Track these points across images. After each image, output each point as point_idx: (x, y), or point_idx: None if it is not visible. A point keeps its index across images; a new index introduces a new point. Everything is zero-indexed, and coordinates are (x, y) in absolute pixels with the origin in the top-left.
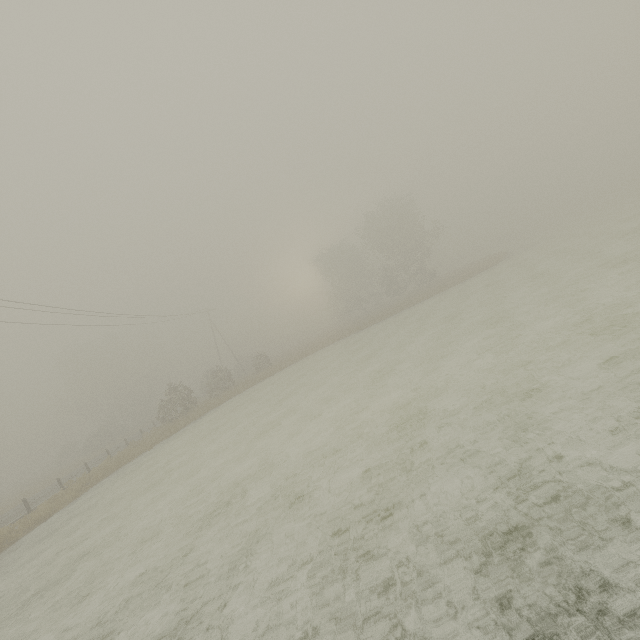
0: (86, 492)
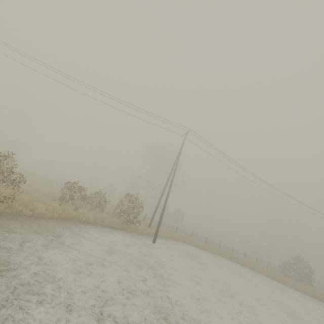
0: (218, 255)
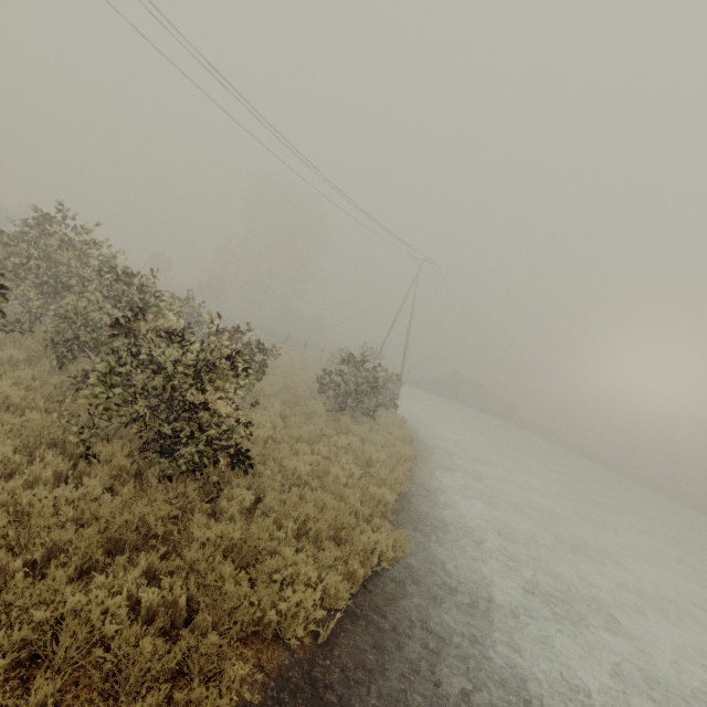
0: (406, 385)
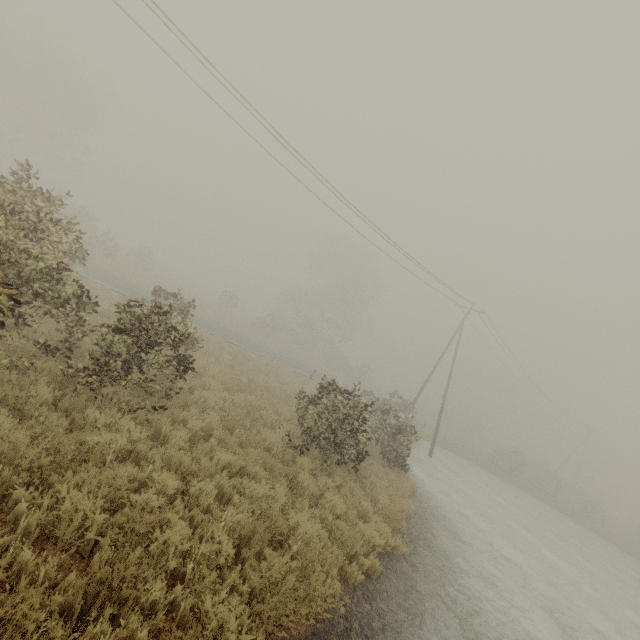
0: (447, 450)
